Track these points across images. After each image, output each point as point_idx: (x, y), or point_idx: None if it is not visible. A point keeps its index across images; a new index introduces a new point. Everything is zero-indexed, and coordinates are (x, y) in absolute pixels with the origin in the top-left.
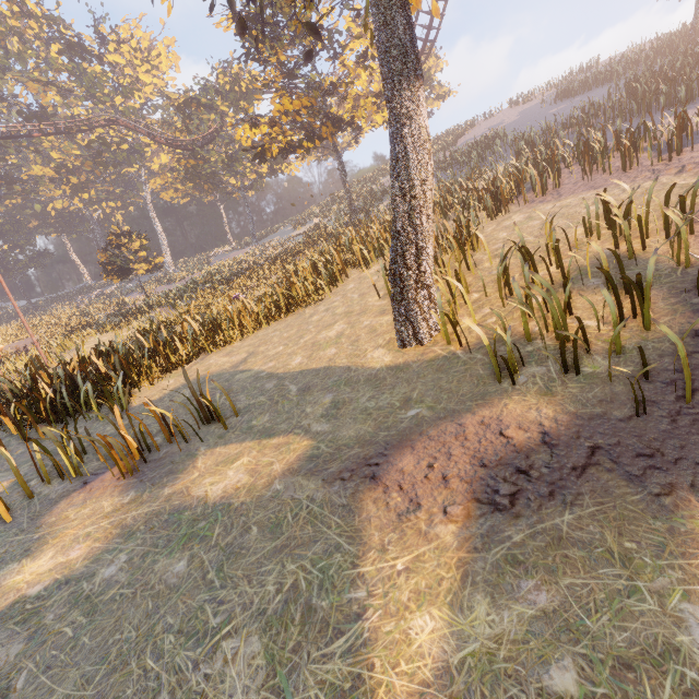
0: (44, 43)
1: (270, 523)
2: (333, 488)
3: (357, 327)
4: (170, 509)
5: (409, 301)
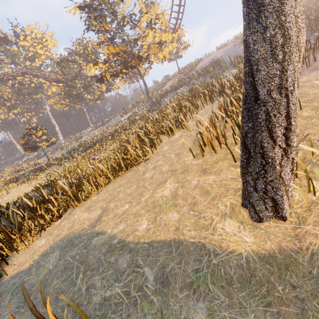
0: None
1: None
2: None
3: (187, 186)
4: None
5: (274, 179)
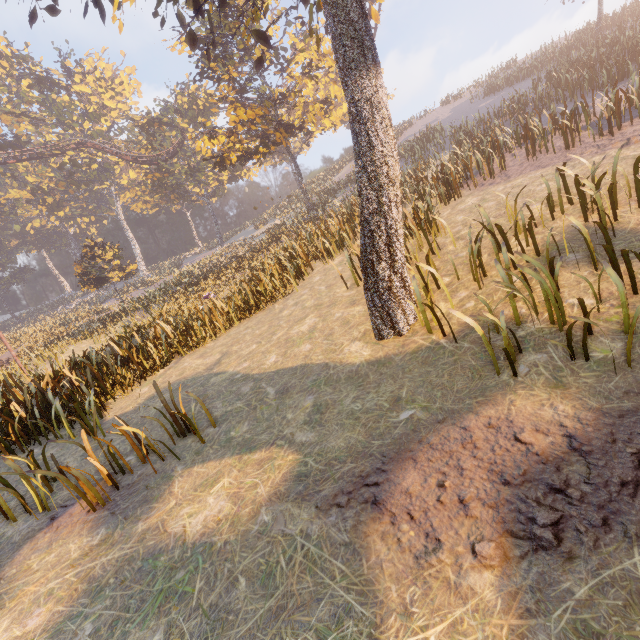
0: (14, 79)
1: (260, 572)
2: (330, 519)
3: (329, 319)
4: (144, 552)
5: (384, 292)
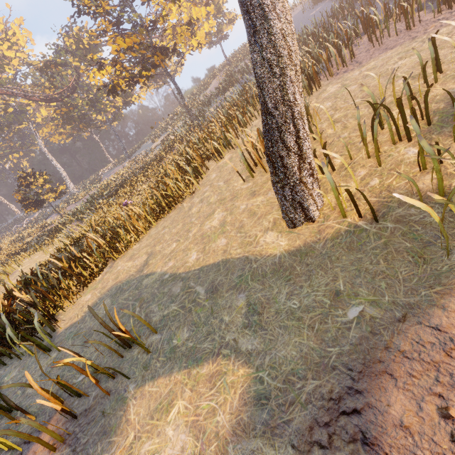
0: None
1: None
2: None
3: (236, 212)
4: None
5: (295, 184)
